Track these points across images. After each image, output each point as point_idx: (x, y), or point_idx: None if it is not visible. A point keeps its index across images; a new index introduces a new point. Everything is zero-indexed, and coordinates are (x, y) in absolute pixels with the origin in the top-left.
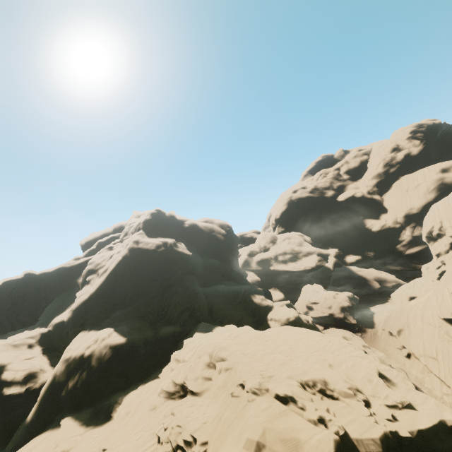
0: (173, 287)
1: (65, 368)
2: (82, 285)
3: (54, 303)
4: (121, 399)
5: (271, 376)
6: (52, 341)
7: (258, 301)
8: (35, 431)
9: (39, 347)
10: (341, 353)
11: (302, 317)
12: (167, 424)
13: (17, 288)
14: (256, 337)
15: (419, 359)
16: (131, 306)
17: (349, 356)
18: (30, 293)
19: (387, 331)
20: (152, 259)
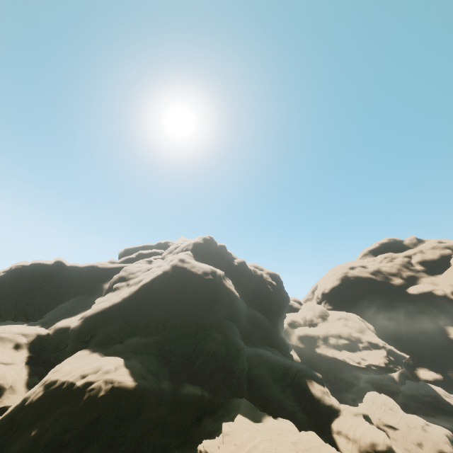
0: (209, 330)
1: (40, 398)
2: (107, 292)
3: (69, 303)
4: None
5: None
6: (45, 349)
7: (317, 392)
8: None
9: (26, 352)
10: None
11: (396, 450)
12: None
13: (41, 274)
14: None
15: None
16: (153, 337)
17: None
18: (50, 284)
19: None
20: (195, 285)
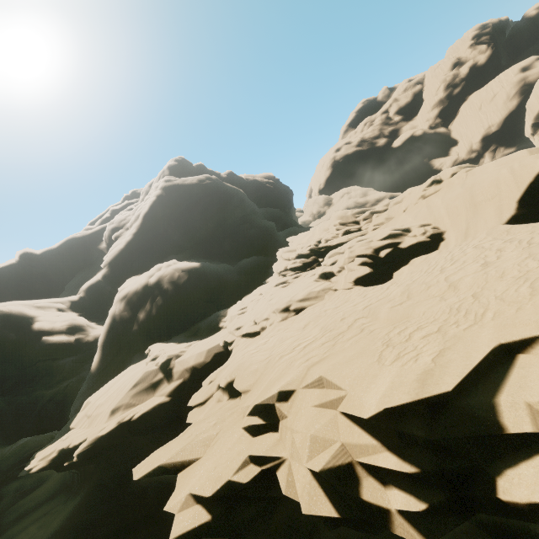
0: (235, 227)
1: (125, 305)
2: (108, 249)
3: (75, 279)
4: (224, 312)
5: None
6: (89, 307)
7: None
8: (109, 380)
9: (74, 313)
10: None
11: None
12: (333, 258)
13: (14, 277)
14: None
15: None
16: (187, 250)
17: None
18: (34, 281)
19: None
20: (198, 195)
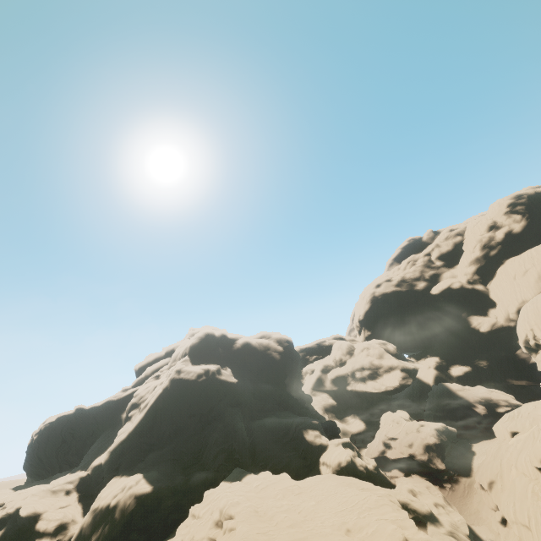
0: (213, 423)
1: (92, 519)
2: (126, 421)
3: (98, 441)
4: None
5: (267, 540)
6: (89, 487)
7: (310, 438)
8: None
9: (76, 494)
10: (370, 515)
11: (358, 461)
12: None
13: (68, 424)
14: (287, 489)
15: (512, 527)
16: (167, 446)
17: (377, 519)
18: (79, 429)
19: (477, 483)
20: (192, 391)
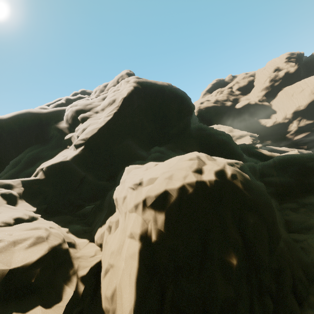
0: (198, 131)
1: (167, 222)
2: (70, 129)
3: (24, 155)
4: None
5: None
6: (51, 197)
7: (267, 153)
8: None
9: (30, 207)
10: None
11: None
12: None
13: None
14: None
15: None
16: (167, 144)
17: None
18: None
19: None
20: (169, 96)
